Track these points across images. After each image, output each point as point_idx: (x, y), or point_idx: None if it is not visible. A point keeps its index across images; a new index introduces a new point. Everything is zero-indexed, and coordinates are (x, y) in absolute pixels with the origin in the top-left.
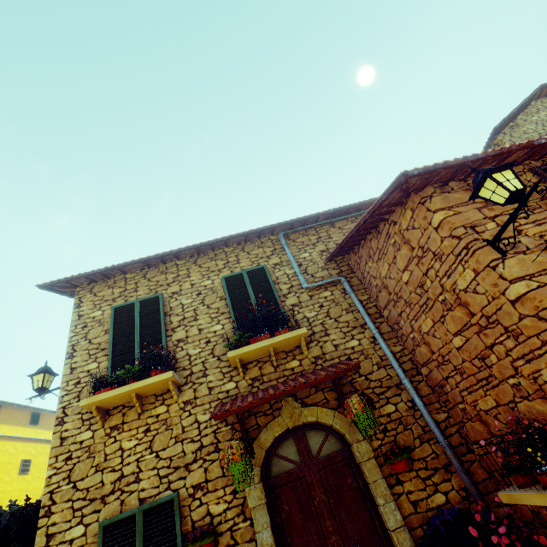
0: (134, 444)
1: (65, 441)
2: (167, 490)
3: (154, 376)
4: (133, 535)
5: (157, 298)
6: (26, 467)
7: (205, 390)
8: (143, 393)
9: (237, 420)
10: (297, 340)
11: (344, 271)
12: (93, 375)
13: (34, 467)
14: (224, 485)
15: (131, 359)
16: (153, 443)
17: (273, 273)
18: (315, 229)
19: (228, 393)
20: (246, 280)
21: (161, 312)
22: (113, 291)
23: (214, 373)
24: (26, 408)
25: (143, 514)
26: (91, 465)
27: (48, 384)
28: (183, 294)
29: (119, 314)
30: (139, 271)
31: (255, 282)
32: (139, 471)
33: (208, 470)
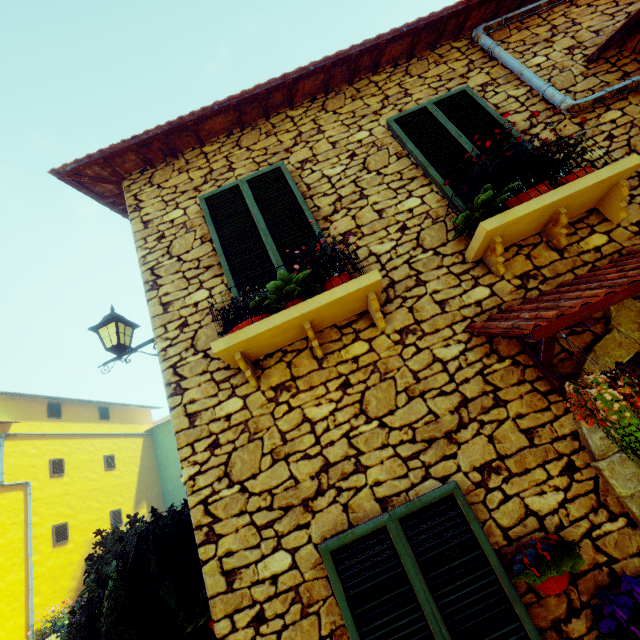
0: (329, 409)
1: (196, 419)
2: (427, 479)
3: (342, 284)
4: (396, 562)
5: (278, 171)
6: (110, 463)
7: (431, 306)
8: (317, 323)
9: (518, 349)
10: (604, 191)
11: (633, 72)
12: (206, 310)
13: (120, 462)
14: (540, 462)
15: (268, 273)
16: (365, 404)
17: (483, 99)
18: (539, 16)
19: (480, 306)
20: (439, 117)
21: (296, 191)
22: (189, 177)
23: (436, 277)
24: (91, 404)
25: (399, 524)
26: (261, 452)
27: (126, 340)
28: (321, 161)
29: (216, 206)
30: (225, 138)
31: (457, 117)
32: (357, 453)
33: (495, 439)
